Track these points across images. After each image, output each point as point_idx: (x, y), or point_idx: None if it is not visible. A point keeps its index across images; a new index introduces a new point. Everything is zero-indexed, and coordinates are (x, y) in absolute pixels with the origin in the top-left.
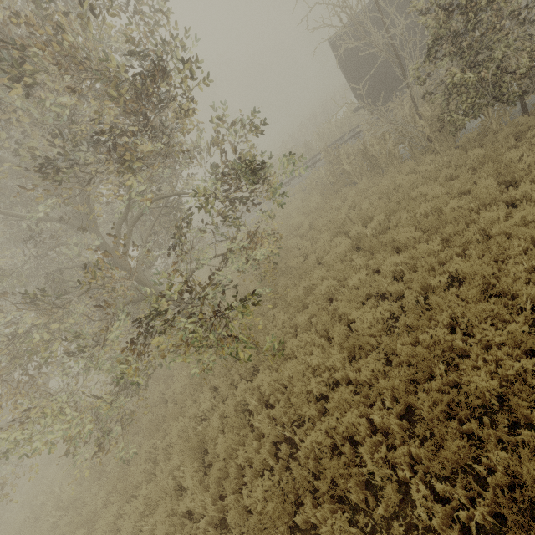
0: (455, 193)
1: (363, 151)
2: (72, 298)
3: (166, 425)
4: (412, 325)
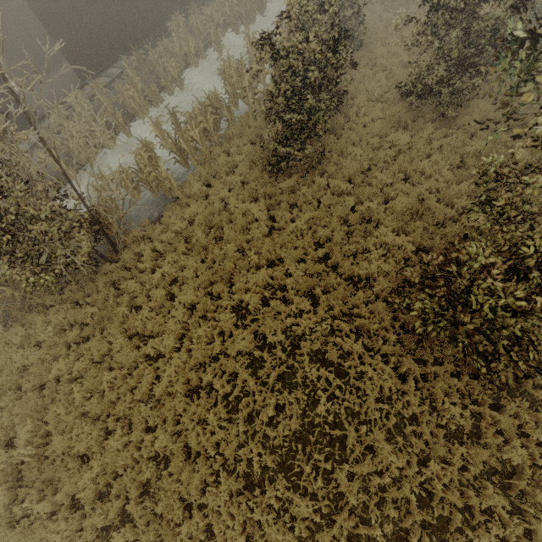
0: (98, 358)
1: None
2: None
3: None
4: (157, 535)
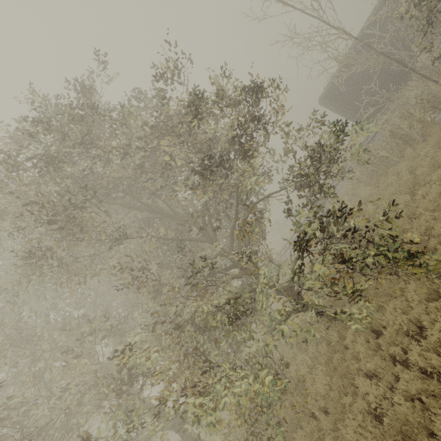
0: None
1: (391, 136)
2: (213, 290)
3: (328, 437)
4: None
